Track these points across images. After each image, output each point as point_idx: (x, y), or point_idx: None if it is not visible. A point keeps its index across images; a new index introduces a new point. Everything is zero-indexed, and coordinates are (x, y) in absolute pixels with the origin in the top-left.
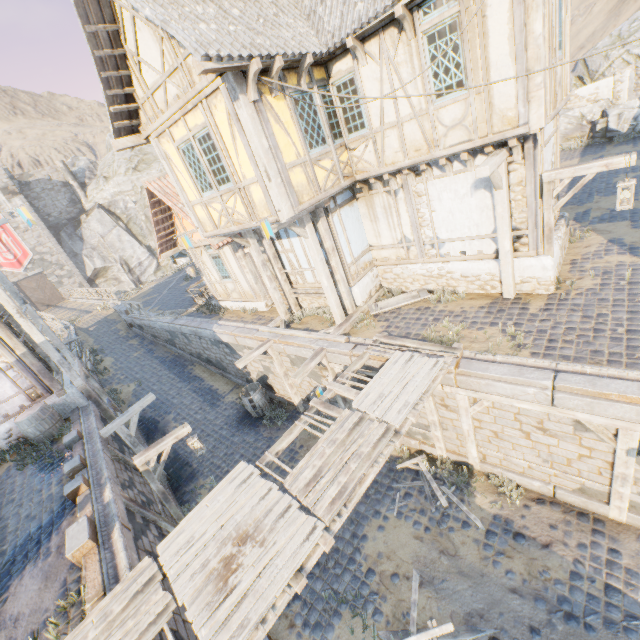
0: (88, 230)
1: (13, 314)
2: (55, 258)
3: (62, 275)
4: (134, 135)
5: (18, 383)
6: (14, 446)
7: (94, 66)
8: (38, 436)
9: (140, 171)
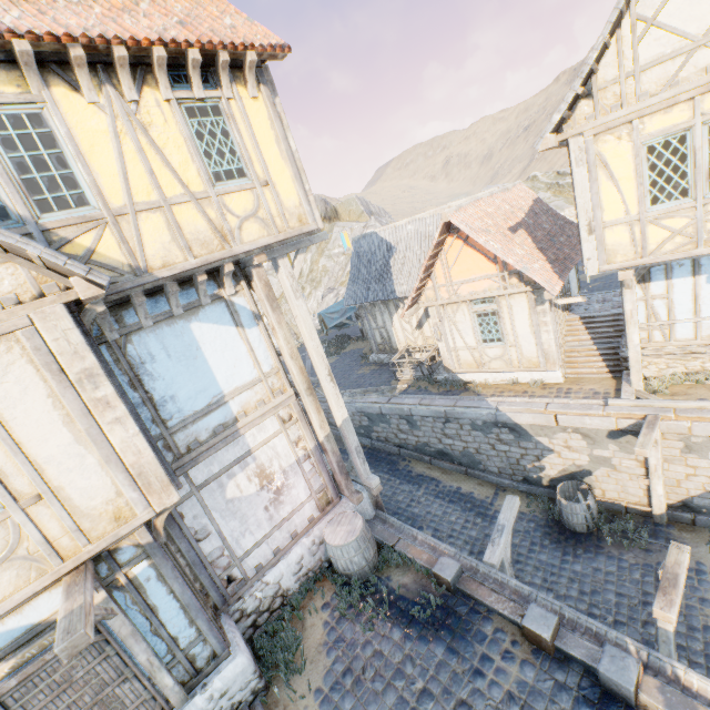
0: None
1: (324, 376)
2: None
3: None
4: (553, 134)
5: (311, 482)
6: (302, 586)
7: (606, 26)
8: (362, 568)
9: None
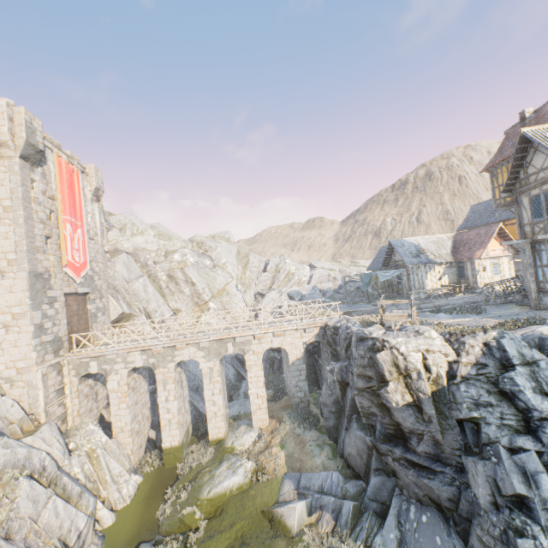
0: (111, 269)
1: None
2: (99, 283)
3: (99, 307)
4: None
5: None
6: None
7: None
8: None
9: (164, 240)
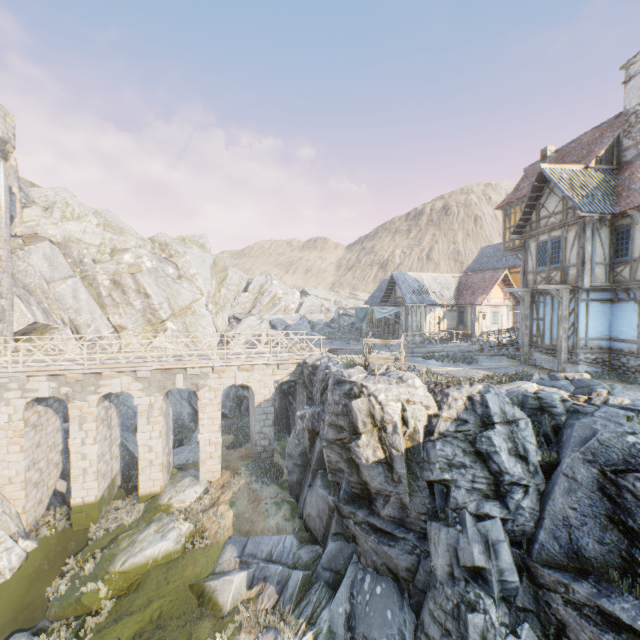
0: (23, 261)
1: None
2: None
3: None
4: None
5: None
6: None
7: None
8: None
9: (112, 233)
